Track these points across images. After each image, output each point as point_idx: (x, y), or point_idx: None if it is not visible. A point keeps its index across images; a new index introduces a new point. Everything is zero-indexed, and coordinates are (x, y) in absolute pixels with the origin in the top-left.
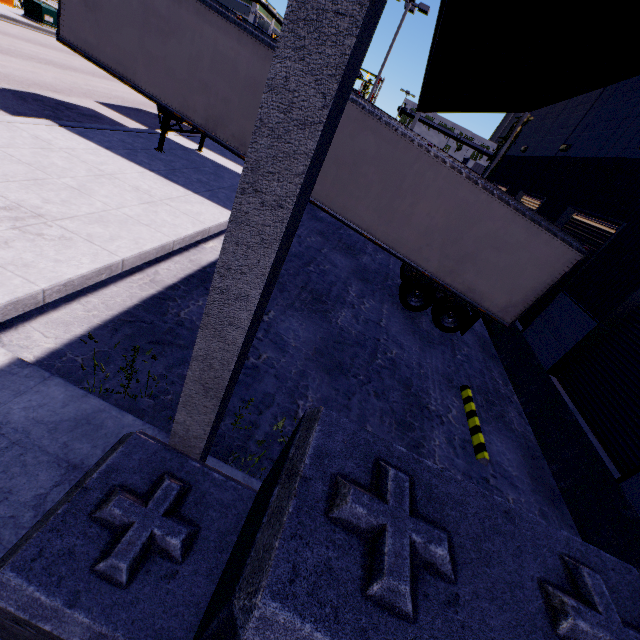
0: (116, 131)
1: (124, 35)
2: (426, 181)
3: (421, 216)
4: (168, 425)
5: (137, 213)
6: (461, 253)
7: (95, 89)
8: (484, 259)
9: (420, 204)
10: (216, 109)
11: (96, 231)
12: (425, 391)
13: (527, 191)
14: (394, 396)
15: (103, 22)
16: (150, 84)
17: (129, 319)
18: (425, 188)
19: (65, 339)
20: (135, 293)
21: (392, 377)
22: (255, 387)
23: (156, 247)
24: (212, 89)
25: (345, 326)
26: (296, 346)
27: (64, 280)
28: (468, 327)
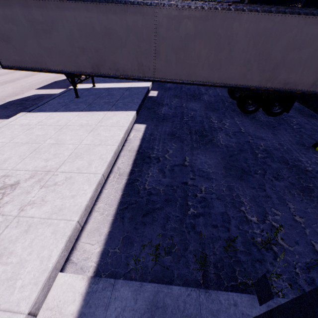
0: (53, 99)
1: (30, 46)
2: (234, 30)
3: (238, 55)
4: (189, 269)
5: (90, 140)
6: (273, 64)
7: (31, 83)
8: (290, 60)
9: (235, 47)
10: (94, 58)
11: (79, 164)
12: (297, 160)
13: (283, 4)
14: (284, 173)
15: (16, 45)
16: (55, 65)
17: (124, 206)
18: (235, 35)
19: (102, 240)
20: (117, 188)
21: (274, 161)
22: (213, 213)
23: (112, 155)
24: (87, 48)
25: (226, 143)
26: (213, 172)
27: (83, 208)
28: (290, 106)
